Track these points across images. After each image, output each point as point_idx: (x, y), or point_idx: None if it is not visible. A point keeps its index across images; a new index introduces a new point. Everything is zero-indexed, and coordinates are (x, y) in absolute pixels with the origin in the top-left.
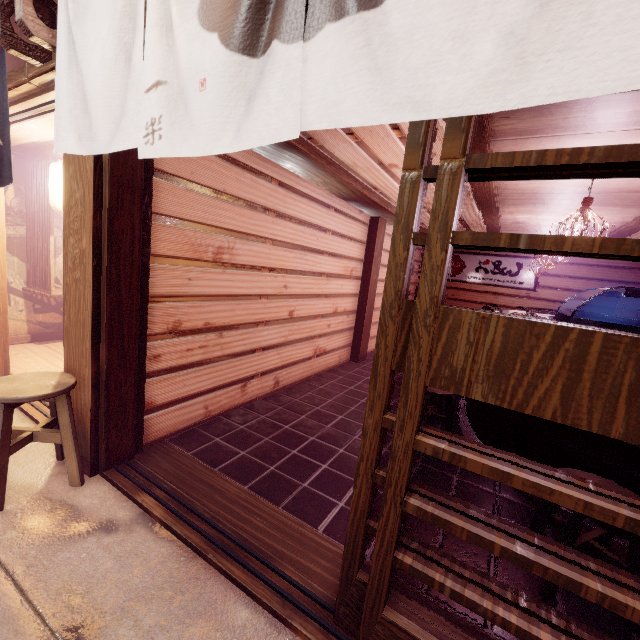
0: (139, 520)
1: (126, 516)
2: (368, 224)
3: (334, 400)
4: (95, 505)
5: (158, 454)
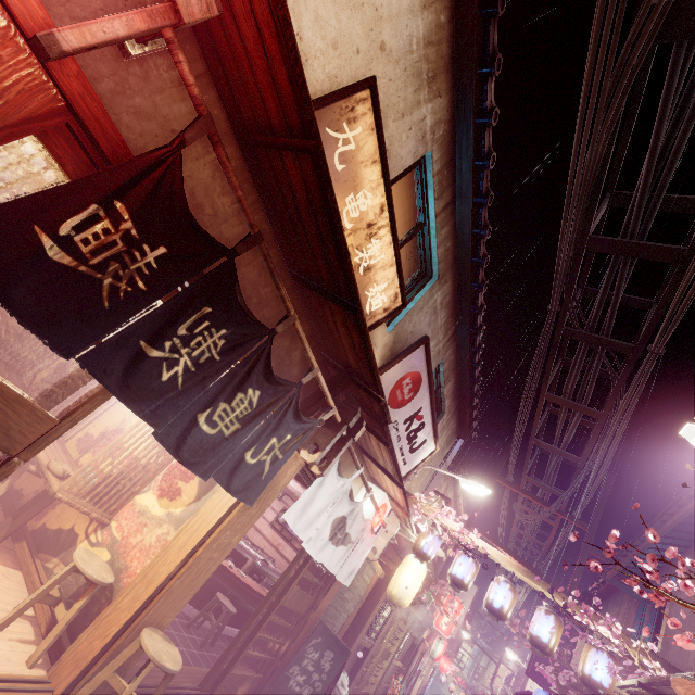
0: None
1: None
2: None
3: None
4: None
5: None
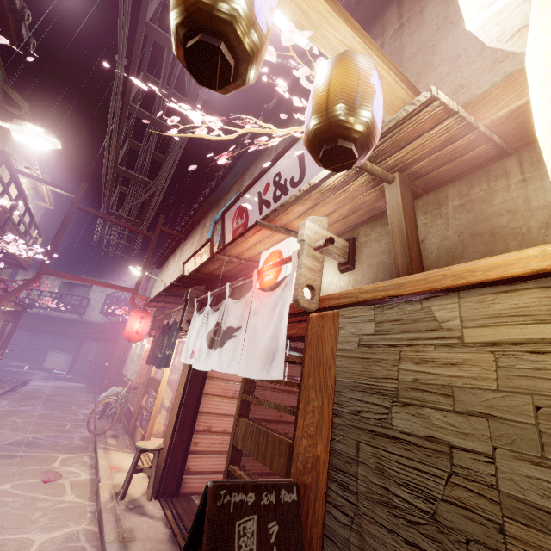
0: (162, 519)
1: (159, 516)
2: None
3: None
4: (151, 509)
5: (184, 499)
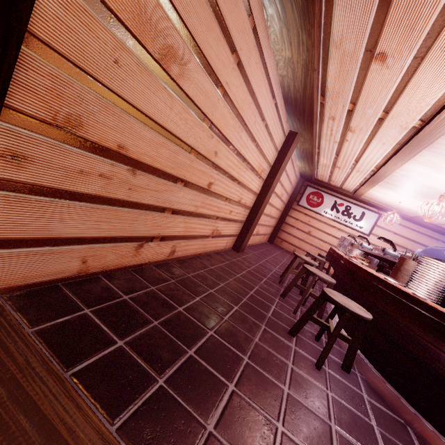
0: None
1: None
2: (285, 136)
3: (226, 285)
4: None
5: None
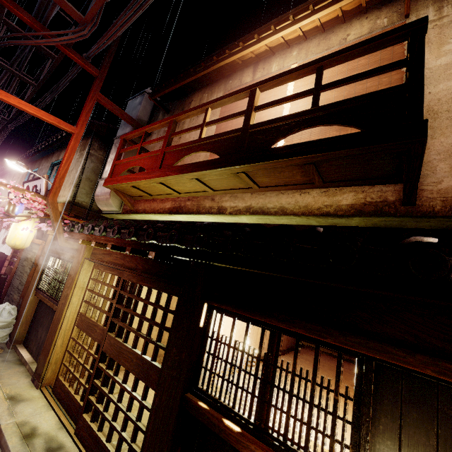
0: None
1: None
2: None
3: None
4: None
5: None
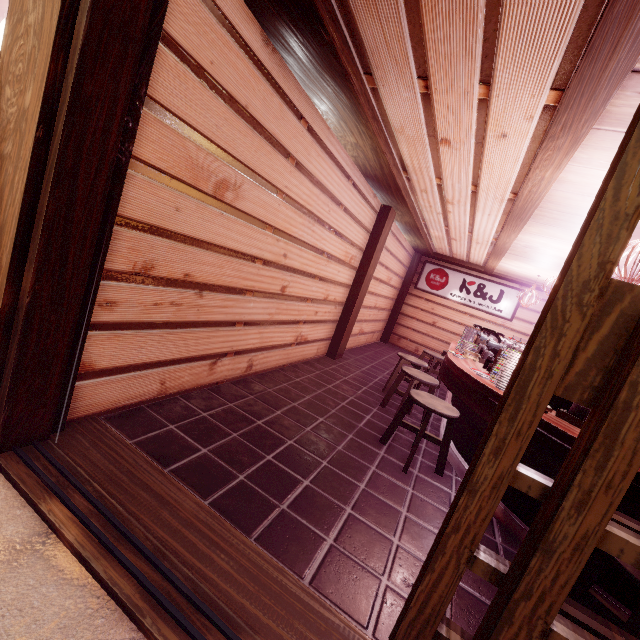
0: (38, 543)
1: (17, 534)
2: (377, 212)
3: (312, 398)
4: None
5: (86, 437)
